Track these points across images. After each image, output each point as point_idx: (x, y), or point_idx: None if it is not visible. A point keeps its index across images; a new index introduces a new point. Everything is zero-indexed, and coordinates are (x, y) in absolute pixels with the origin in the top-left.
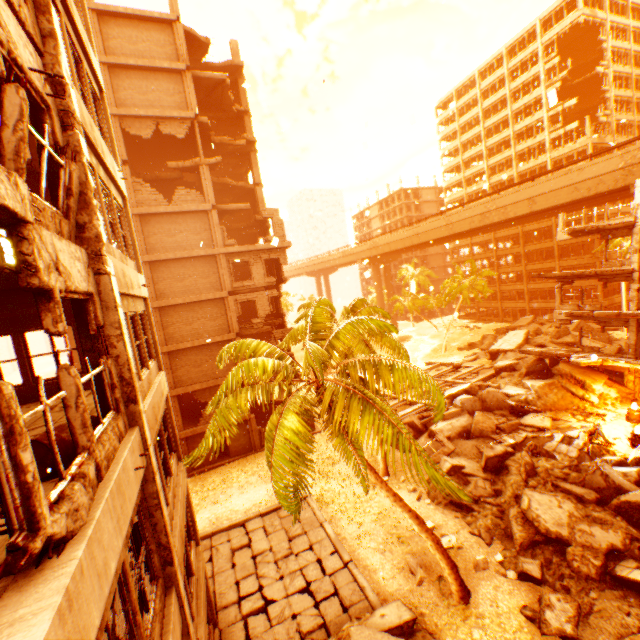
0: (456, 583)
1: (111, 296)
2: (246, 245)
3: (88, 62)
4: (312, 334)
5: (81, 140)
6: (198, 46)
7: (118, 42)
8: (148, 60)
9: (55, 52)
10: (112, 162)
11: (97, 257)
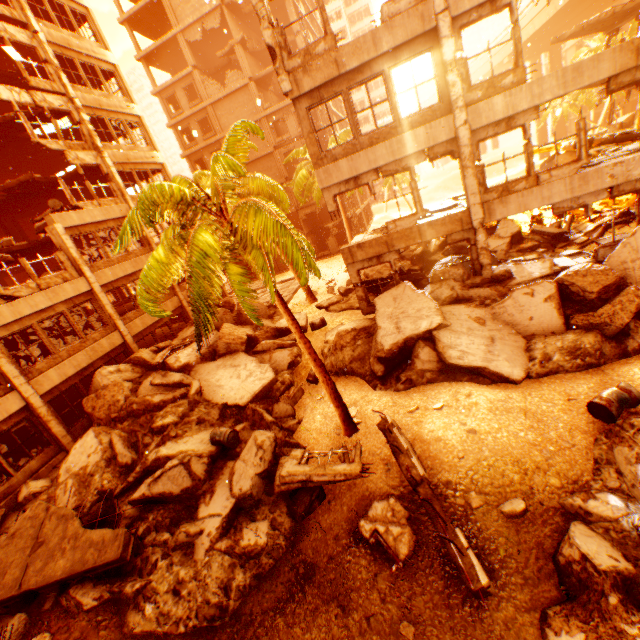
0: (306, 294)
1: (107, 164)
2: (277, 105)
3: (100, 60)
4: None
5: (83, 117)
6: None
7: None
8: None
9: (68, 91)
10: (121, 106)
11: (101, 153)
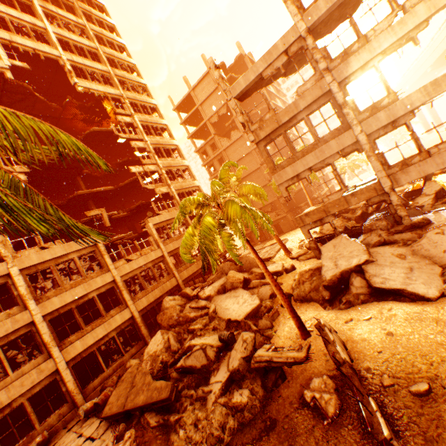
0: (283, 250)
1: (172, 191)
2: None
3: (171, 145)
4: (235, 181)
5: (163, 171)
6: (221, 68)
7: (200, 94)
8: (208, 93)
9: (157, 162)
10: (179, 162)
11: (170, 186)
